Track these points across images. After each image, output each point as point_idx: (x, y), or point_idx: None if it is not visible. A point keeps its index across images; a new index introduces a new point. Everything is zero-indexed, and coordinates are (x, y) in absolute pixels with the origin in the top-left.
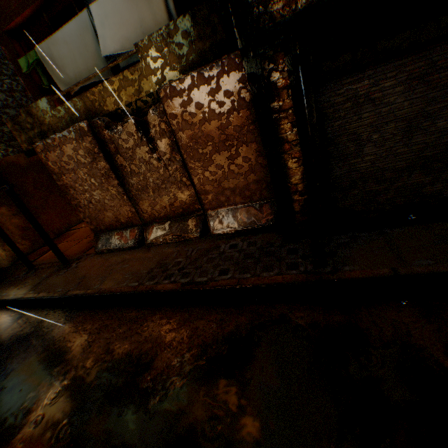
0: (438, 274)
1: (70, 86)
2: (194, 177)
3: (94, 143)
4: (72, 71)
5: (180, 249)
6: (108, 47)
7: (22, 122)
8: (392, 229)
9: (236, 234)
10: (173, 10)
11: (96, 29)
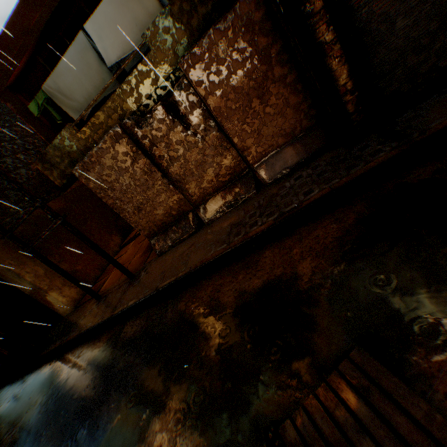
0: None
1: (82, 111)
2: (233, 137)
3: (130, 143)
4: (81, 96)
5: (244, 208)
6: (111, 57)
7: (50, 159)
8: None
9: (292, 171)
10: None
11: (96, 44)
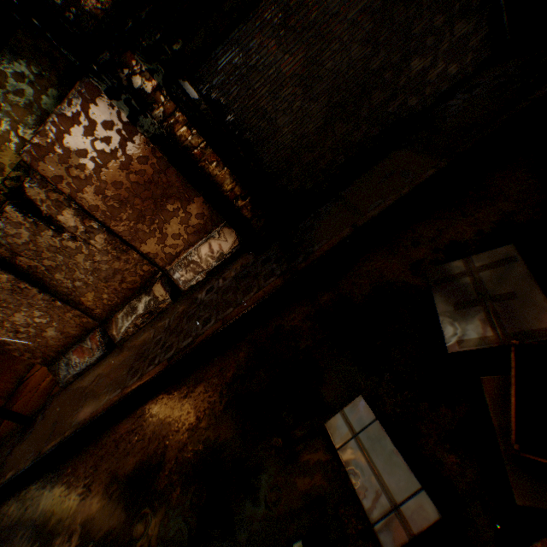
0: (388, 208)
1: None
2: (127, 238)
3: None
4: None
5: (156, 326)
6: None
7: None
8: (345, 190)
9: (210, 276)
10: None
11: None
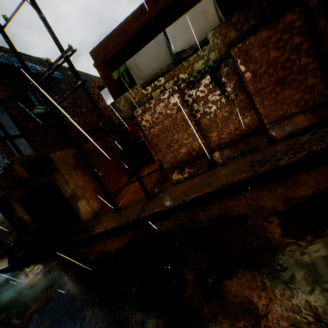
0: None
1: (145, 79)
2: (256, 102)
3: (180, 98)
4: (148, 70)
5: (258, 153)
6: (177, 48)
7: (117, 104)
8: None
9: (302, 132)
10: (222, 16)
11: (170, 40)
